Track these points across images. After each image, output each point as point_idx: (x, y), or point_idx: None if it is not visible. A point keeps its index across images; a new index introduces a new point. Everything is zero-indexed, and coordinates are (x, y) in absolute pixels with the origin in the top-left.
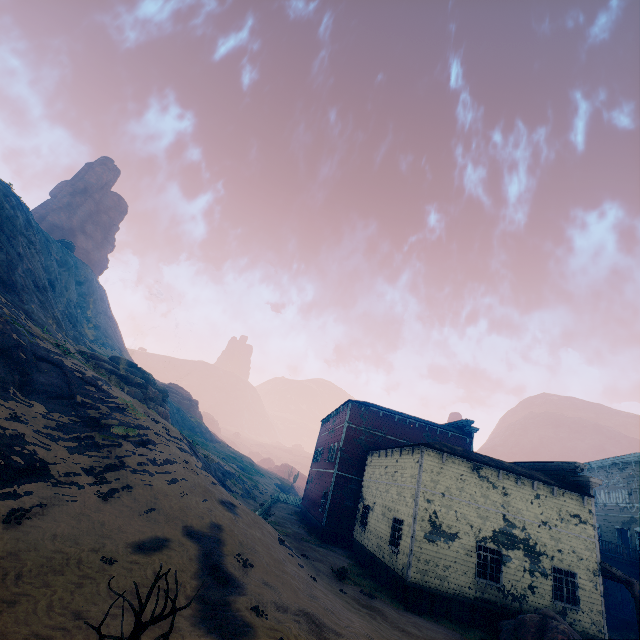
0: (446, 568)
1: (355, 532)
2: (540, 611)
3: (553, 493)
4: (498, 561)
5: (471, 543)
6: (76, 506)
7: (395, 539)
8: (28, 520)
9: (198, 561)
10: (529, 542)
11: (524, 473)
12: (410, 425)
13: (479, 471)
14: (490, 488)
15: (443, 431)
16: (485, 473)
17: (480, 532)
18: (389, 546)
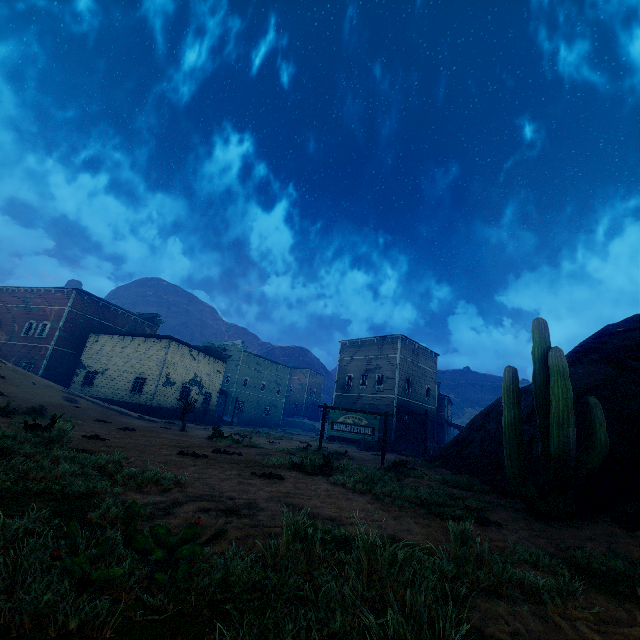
0: (168, 397)
1: (73, 389)
2: (204, 407)
3: (215, 362)
4: (188, 392)
5: (181, 385)
6: (2, 384)
7: (137, 388)
8: (4, 394)
9: (96, 404)
10: (201, 383)
11: (207, 353)
12: (121, 315)
13: (191, 353)
14: (194, 360)
15: (143, 321)
16: (194, 353)
17: (185, 380)
18: (132, 392)
